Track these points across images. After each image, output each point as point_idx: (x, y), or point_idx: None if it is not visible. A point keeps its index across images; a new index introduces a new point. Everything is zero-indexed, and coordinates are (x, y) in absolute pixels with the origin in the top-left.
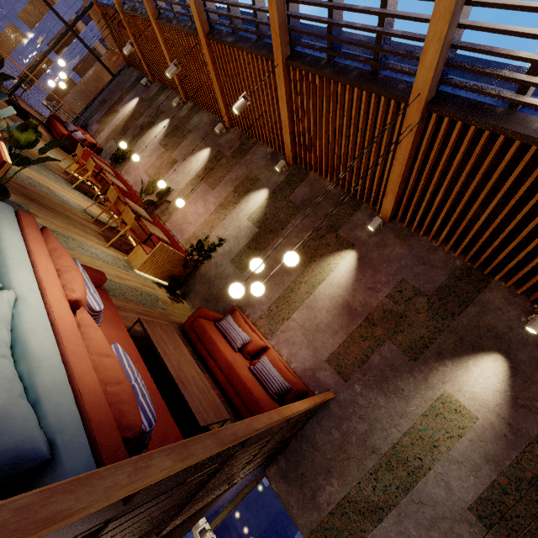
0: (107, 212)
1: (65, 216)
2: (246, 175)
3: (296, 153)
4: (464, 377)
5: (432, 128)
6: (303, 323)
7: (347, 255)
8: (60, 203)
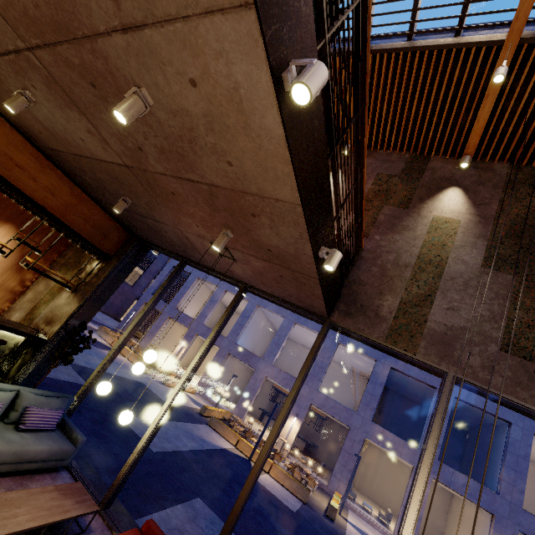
0: None
1: None
2: None
3: None
4: (441, 204)
5: (370, 66)
6: None
7: None
8: None
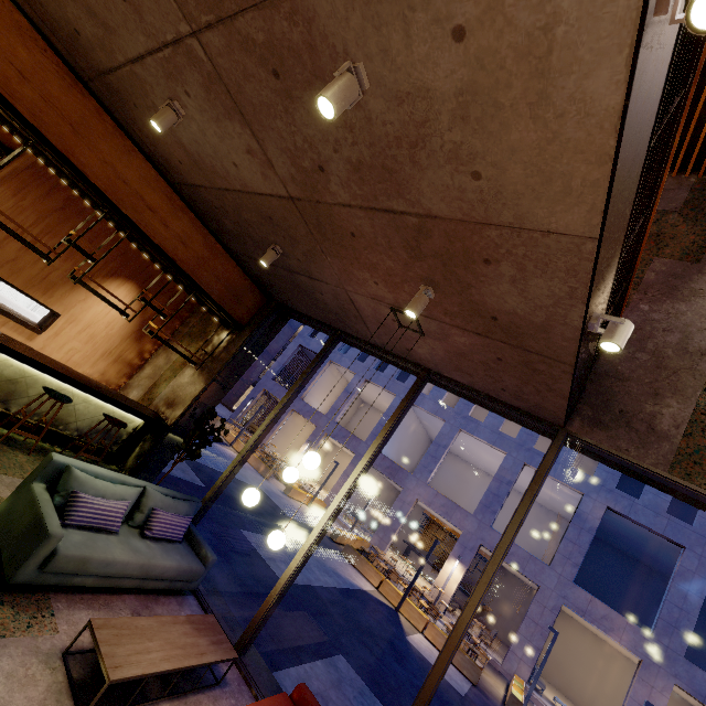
0: None
1: None
2: None
3: None
4: None
5: None
6: None
7: None
8: None
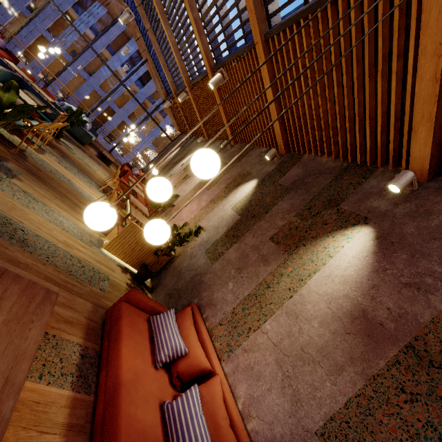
0: (122, 212)
1: (61, 194)
2: (239, 172)
3: (288, 140)
4: None
5: None
6: (278, 339)
7: (356, 234)
8: (68, 189)
